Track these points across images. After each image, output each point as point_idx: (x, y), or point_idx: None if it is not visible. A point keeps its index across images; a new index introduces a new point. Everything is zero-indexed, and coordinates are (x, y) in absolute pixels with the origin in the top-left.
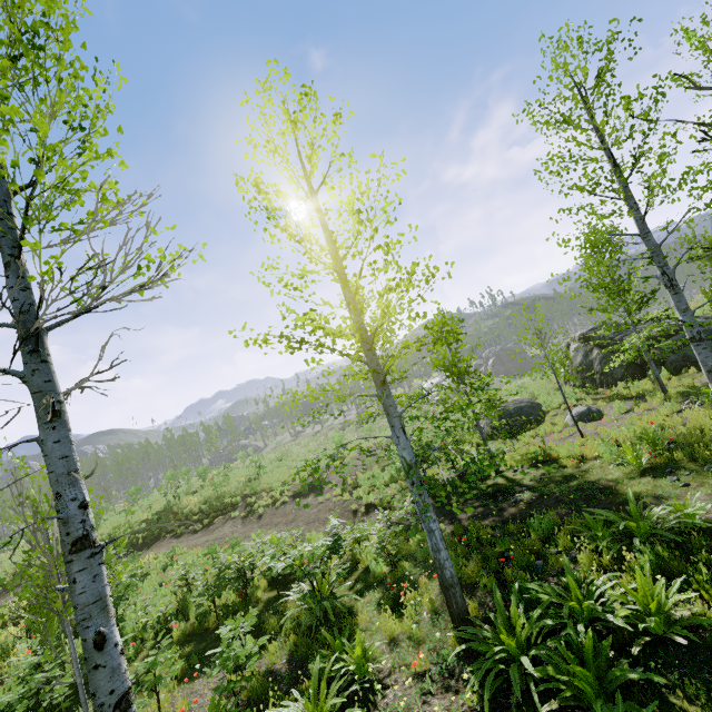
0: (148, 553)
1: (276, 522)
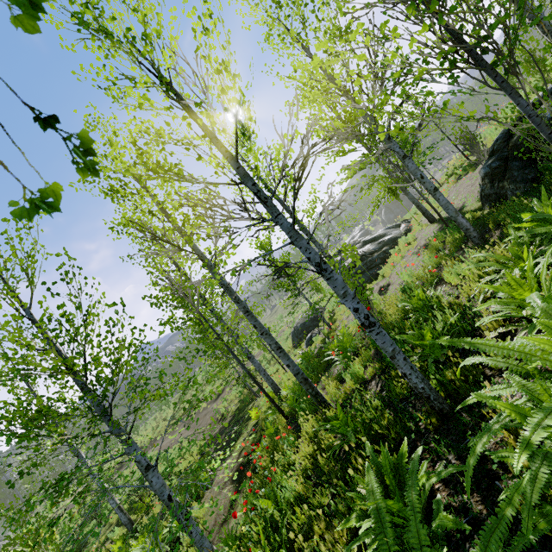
0: (150, 451)
1: (195, 425)
